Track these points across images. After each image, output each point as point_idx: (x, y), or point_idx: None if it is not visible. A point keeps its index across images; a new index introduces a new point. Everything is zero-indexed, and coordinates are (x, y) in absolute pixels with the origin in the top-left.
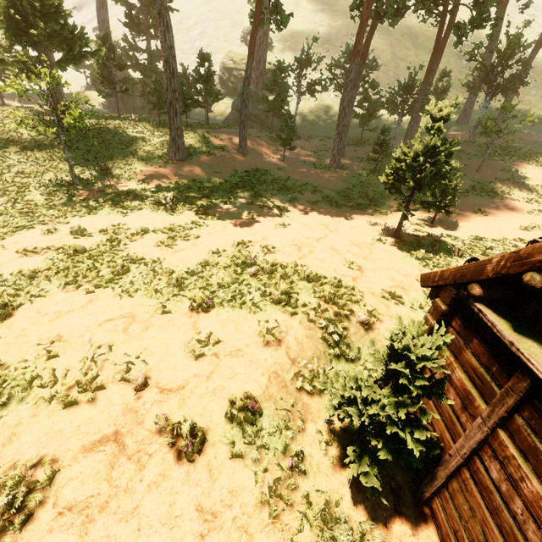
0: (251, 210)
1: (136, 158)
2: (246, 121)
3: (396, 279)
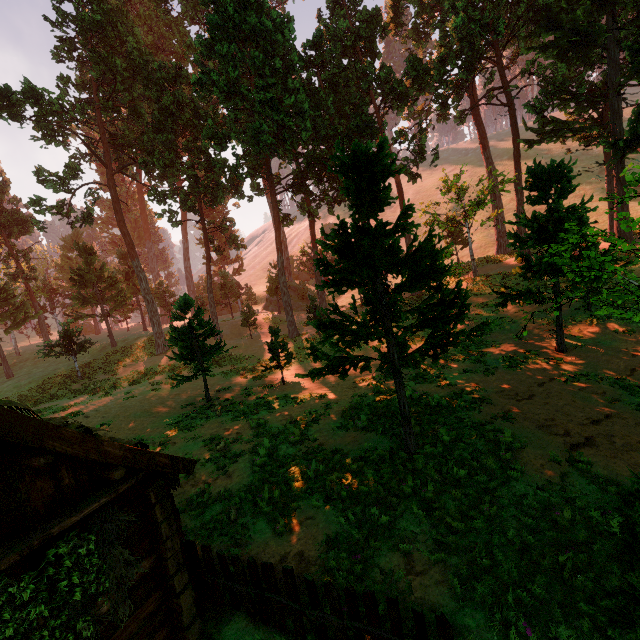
0: (141, 387)
1: (134, 357)
2: (214, 316)
3: (119, 435)
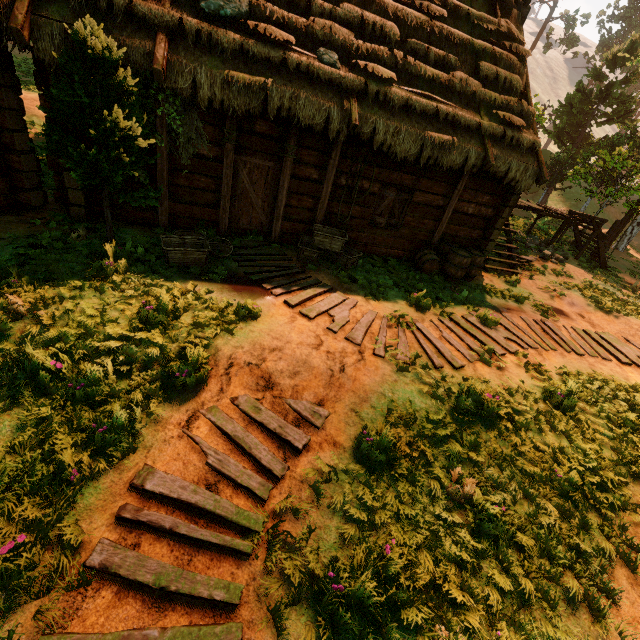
0: None
1: None
2: None
3: None
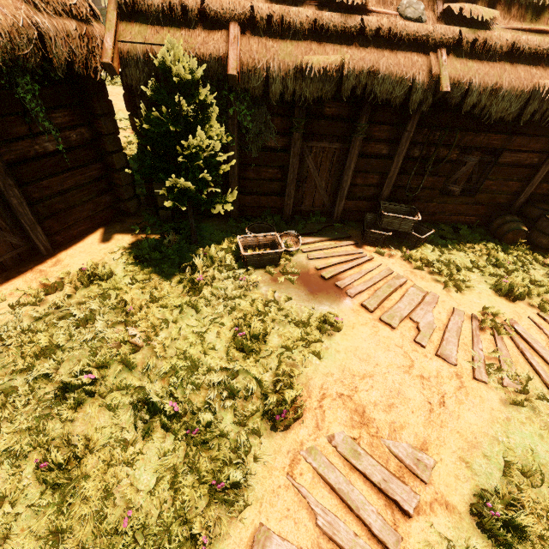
0: None
1: None
2: None
3: None
